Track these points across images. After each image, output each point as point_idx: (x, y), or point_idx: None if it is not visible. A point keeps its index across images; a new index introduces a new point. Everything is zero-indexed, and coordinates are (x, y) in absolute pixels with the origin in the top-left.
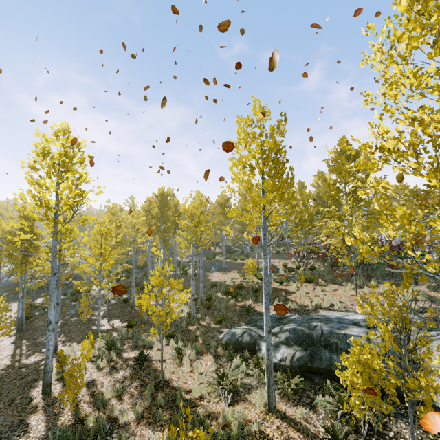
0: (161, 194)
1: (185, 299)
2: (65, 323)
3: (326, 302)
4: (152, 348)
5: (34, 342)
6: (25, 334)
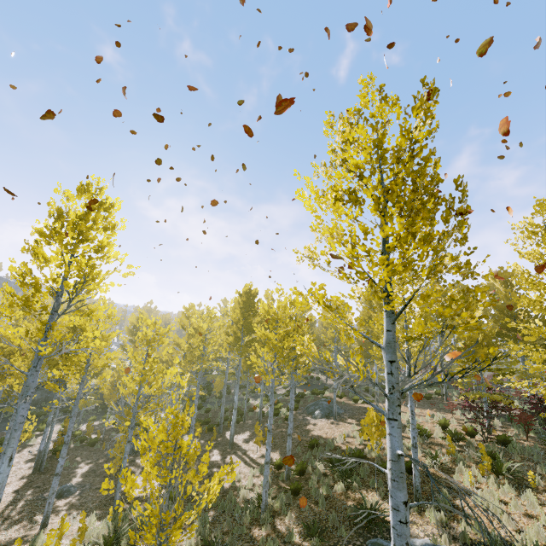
0: (247, 292)
1: (212, 492)
2: (94, 470)
3: None
4: None
5: (39, 495)
6: (39, 478)
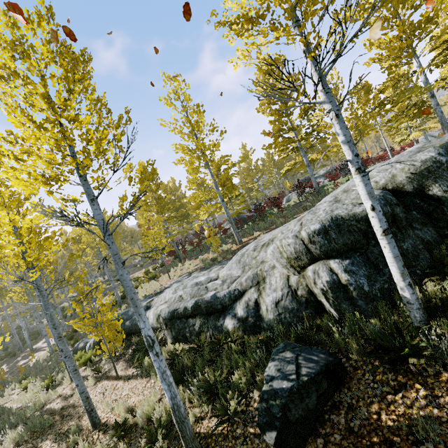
0: None
1: None
2: None
3: (152, 290)
4: (4, 397)
5: None
6: None
